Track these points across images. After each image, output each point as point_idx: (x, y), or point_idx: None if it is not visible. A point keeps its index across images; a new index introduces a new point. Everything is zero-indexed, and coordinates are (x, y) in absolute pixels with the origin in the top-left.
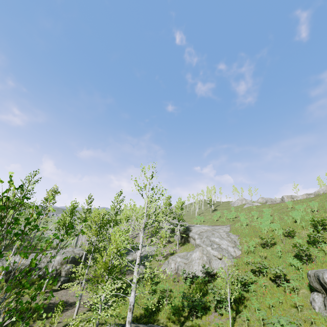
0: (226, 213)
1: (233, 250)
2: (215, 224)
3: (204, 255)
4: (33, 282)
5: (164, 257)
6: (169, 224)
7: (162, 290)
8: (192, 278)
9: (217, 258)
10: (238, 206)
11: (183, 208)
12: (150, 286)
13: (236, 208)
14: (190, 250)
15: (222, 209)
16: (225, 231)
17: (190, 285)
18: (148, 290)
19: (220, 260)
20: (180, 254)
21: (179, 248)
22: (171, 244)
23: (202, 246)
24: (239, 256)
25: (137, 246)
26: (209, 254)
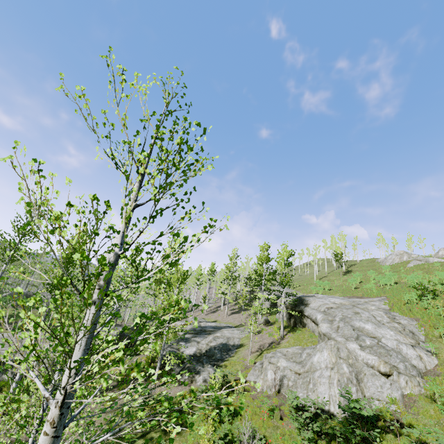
0: (372, 275)
1: (414, 353)
2: (353, 295)
3: (341, 360)
4: (2, 387)
5: (256, 353)
6: (269, 293)
7: (241, 441)
8: (316, 416)
9: (378, 372)
10: (395, 265)
11: (290, 262)
12: (212, 429)
13: (391, 268)
14: (307, 343)
15: (361, 271)
16: (381, 309)
17: (312, 439)
18: (208, 439)
19: (386, 379)
20: (285, 351)
21: (284, 335)
22: (271, 328)
23: (334, 339)
24: (437, 372)
25: (212, 327)
26: (353, 358)
